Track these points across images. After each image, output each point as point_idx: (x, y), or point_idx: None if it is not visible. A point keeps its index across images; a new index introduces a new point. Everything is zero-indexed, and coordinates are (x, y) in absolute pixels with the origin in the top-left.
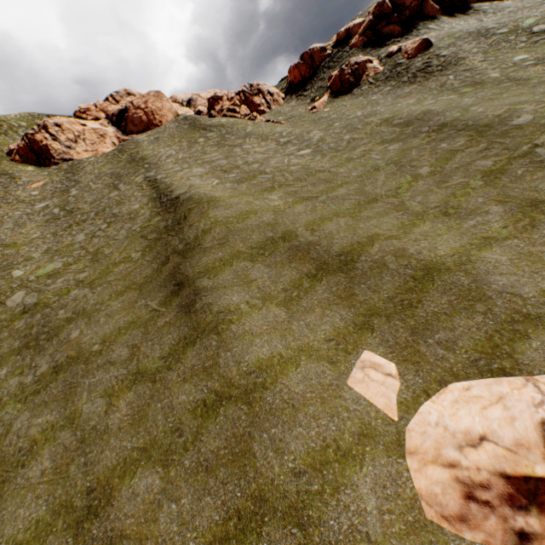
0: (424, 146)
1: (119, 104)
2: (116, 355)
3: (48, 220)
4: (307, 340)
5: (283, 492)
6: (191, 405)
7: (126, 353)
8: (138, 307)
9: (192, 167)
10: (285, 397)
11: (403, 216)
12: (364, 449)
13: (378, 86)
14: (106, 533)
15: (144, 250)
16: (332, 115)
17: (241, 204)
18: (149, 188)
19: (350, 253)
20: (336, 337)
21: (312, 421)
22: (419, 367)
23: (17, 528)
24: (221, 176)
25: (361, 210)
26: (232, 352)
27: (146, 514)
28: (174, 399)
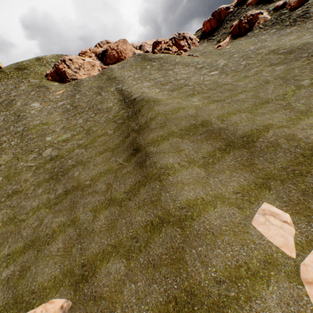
0: (304, 66)
1: (103, 47)
2: (98, 188)
3: (64, 111)
4: (221, 191)
5: (208, 292)
6: (143, 223)
7: (104, 187)
8: (111, 161)
9: (143, 82)
10: (207, 227)
11: (290, 113)
12: (269, 273)
13: (266, 29)
14: (91, 293)
15: (115, 129)
16: (232, 50)
17: (174, 103)
18: (118, 94)
19: (250, 136)
20: (242, 191)
21: (227, 246)
22: (310, 219)
23: (44, 278)
24: (161, 87)
25: (257, 108)
26: (169, 193)
27: (116, 287)
28: (133, 218)
